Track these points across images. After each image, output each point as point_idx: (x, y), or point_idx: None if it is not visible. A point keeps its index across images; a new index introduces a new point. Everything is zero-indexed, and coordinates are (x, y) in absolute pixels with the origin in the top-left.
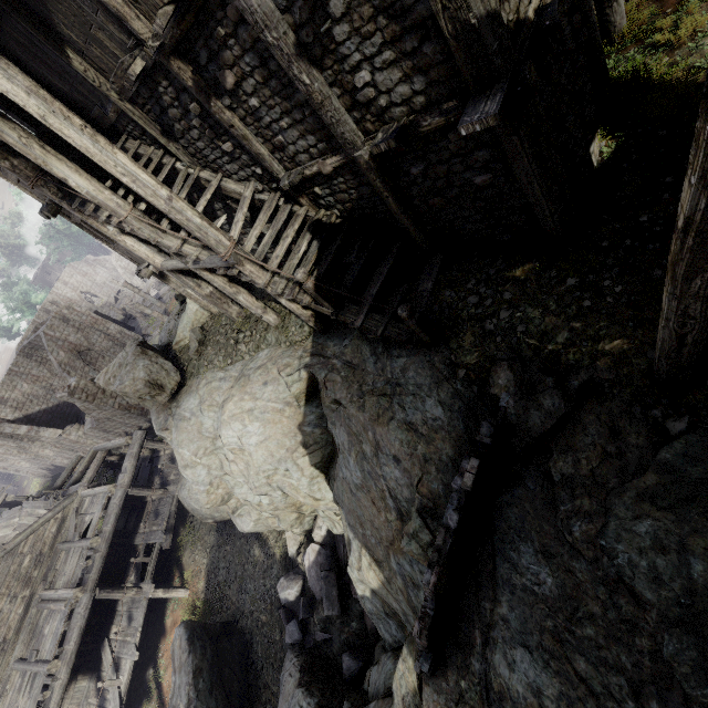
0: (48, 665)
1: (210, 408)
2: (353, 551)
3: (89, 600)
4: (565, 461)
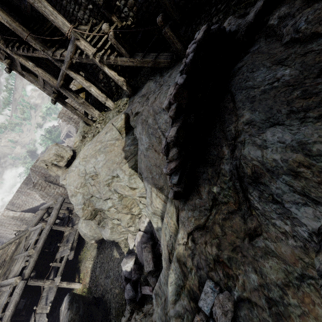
0: None
1: (83, 160)
2: (147, 194)
3: (23, 284)
4: (281, 11)
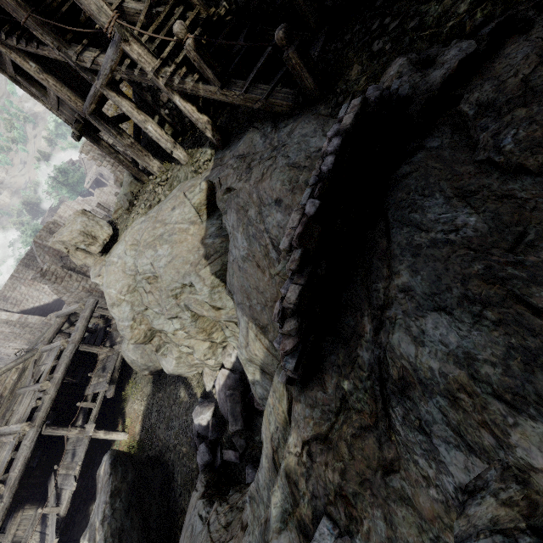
0: None
1: (132, 247)
2: (241, 330)
3: (35, 434)
4: (483, 91)
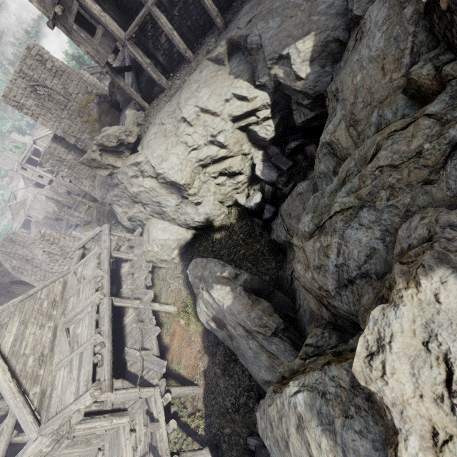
0: (92, 336)
1: (169, 117)
2: (291, 54)
3: (108, 300)
4: None
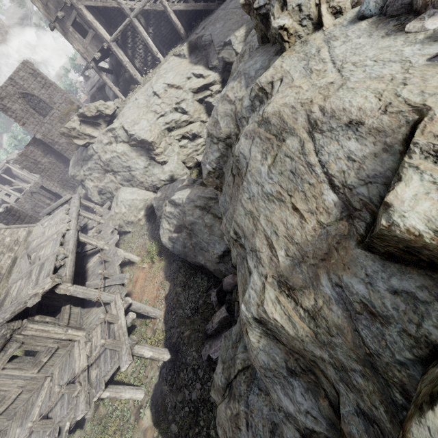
0: (57, 248)
1: (142, 94)
2: (232, 39)
3: (74, 232)
4: None
